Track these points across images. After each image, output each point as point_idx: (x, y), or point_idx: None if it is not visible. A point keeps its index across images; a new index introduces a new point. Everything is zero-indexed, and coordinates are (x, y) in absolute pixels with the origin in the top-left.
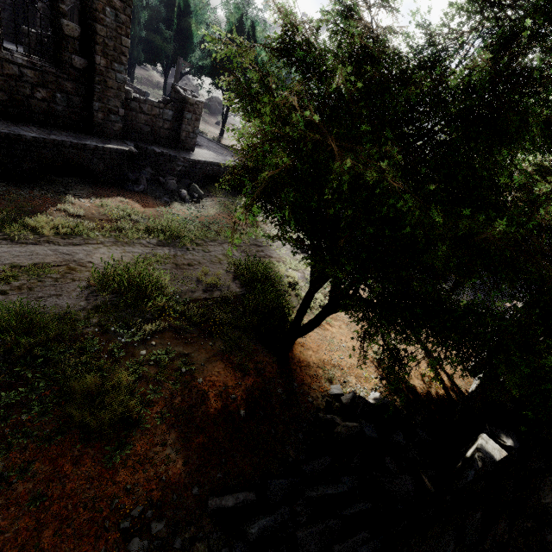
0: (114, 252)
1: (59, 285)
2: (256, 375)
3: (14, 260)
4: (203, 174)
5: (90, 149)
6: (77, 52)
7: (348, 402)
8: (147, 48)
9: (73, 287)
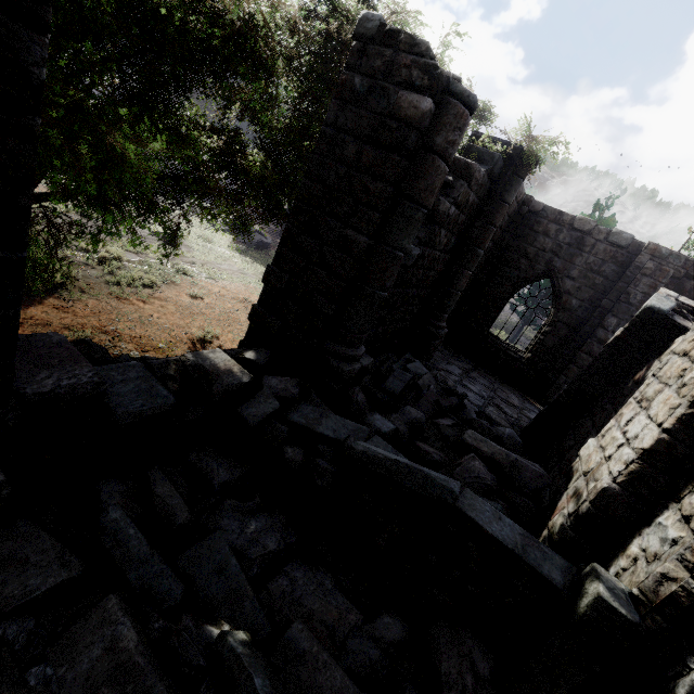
0: None
1: None
2: None
3: None
4: None
5: None
6: None
7: None
8: None
9: None
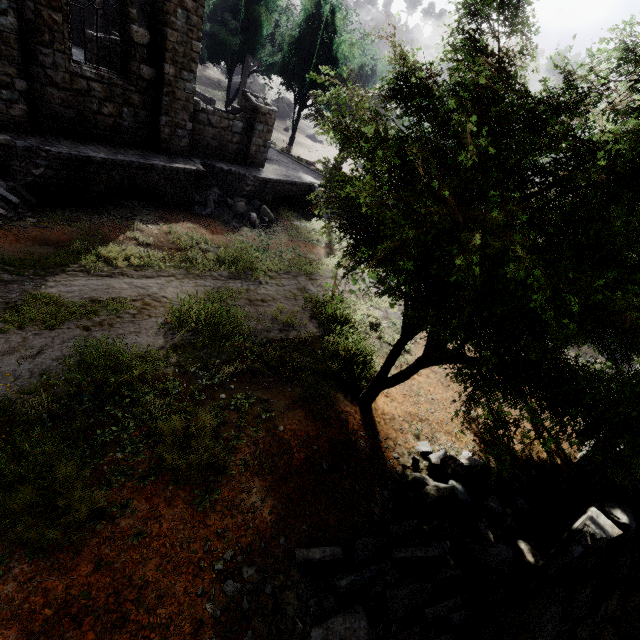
0: (186, 285)
1: (137, 321)
2: (338, 426)
3: (92, 293)
4: (274, 194)
5: (158, 170)
6: (145, 61)
7: (438, 461)
8: (210, 44)
9: (151, 324)
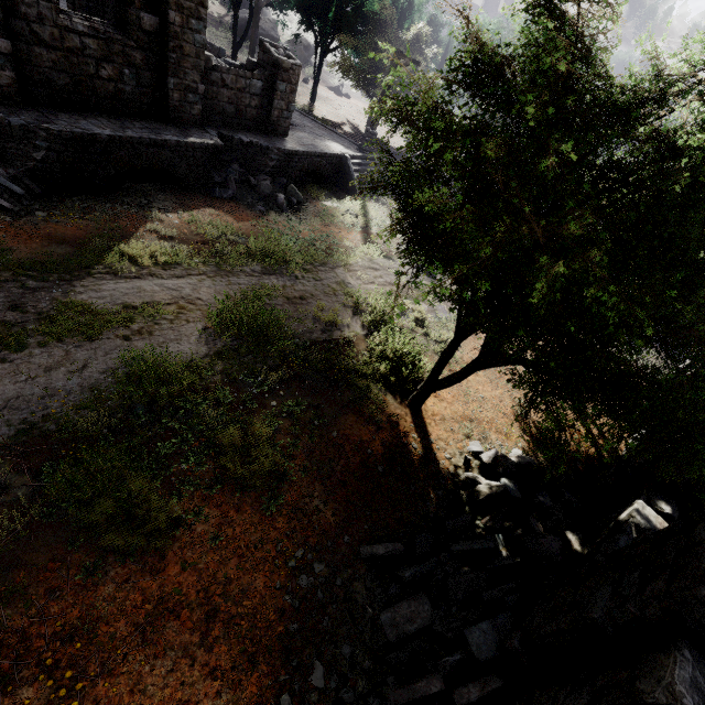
0: (219, 285)
1: (176, 328)
2: (390, 429)
3: (124, 299)
4: (301, 170)
5: (171, 146)
6: (145, 7)
7: (490, 460)
8: None
9: (191, 330)
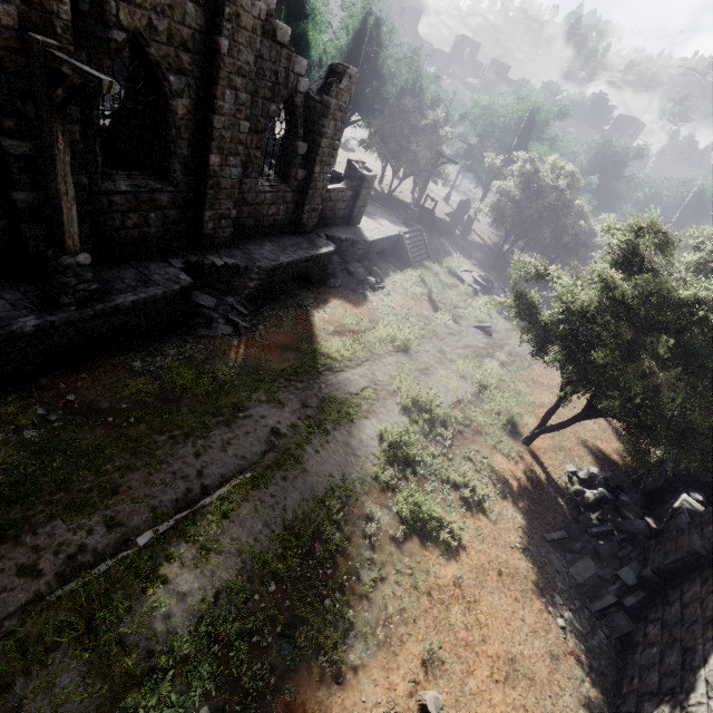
0: (382, 367)
1: (384, 406)
2: (521, 462)
3: (347, 388)
4: (375, 251)
5: (313, 258)
6: (300, 165)
7: (585, 477)
8: None
9: (392, 407)
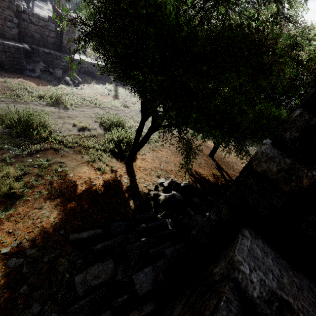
0: (12, 107)
1: None
2: (110, 173)
3: None
4: (81, 69)
5: None
6: None
7: (168, 185)
8: None
9: None
